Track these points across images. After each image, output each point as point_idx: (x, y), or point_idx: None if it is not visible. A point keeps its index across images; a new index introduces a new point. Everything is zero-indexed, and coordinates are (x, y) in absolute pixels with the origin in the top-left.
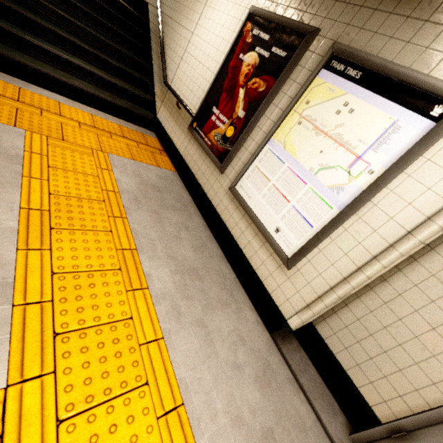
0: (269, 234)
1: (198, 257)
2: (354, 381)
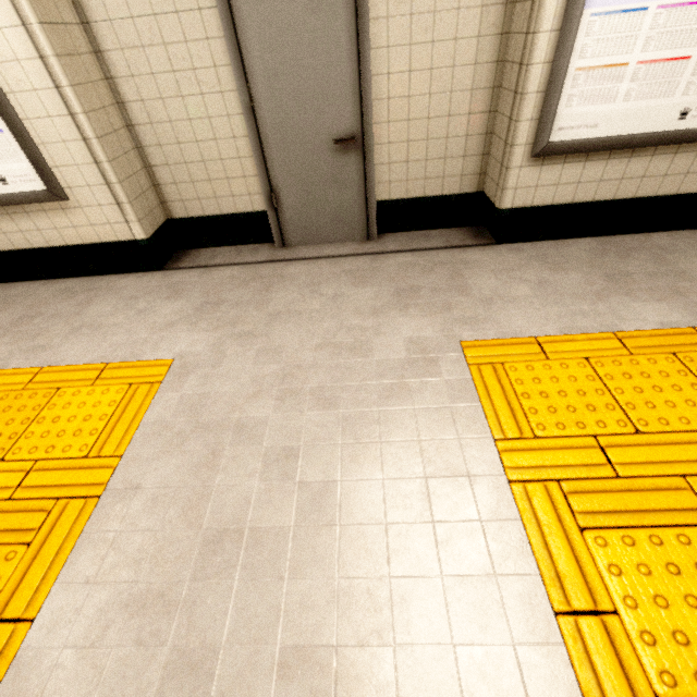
0: (6, 195)
1: (13, 310)
2: (231, 212)
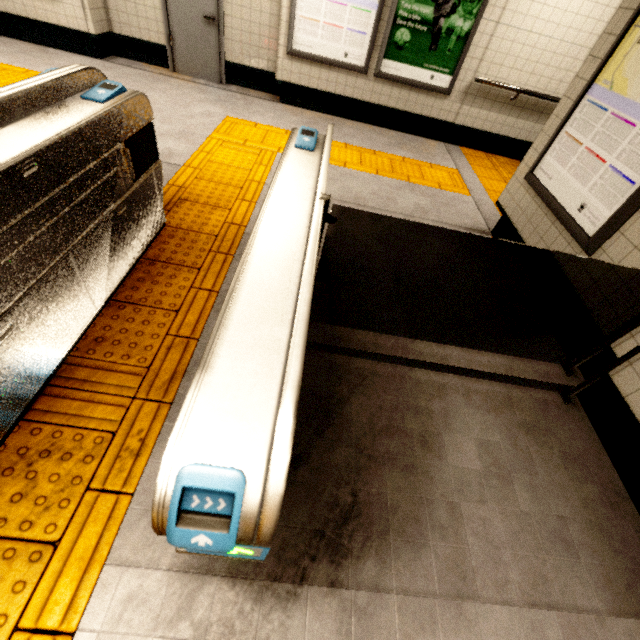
0: None
1: (10, 48)
2: (147, 40)
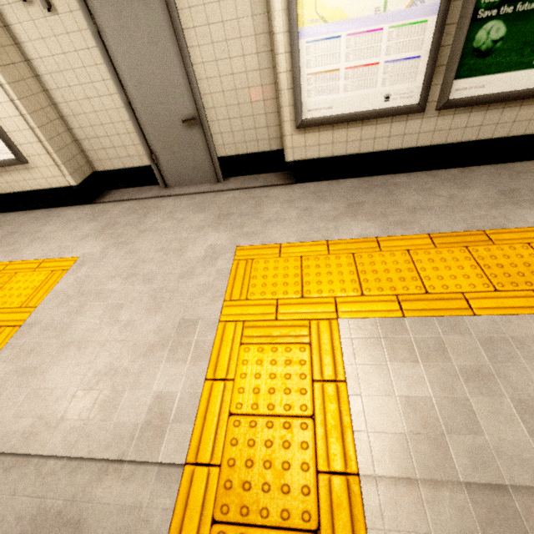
0: None
1: (4, 229)
2: (130, 166)
